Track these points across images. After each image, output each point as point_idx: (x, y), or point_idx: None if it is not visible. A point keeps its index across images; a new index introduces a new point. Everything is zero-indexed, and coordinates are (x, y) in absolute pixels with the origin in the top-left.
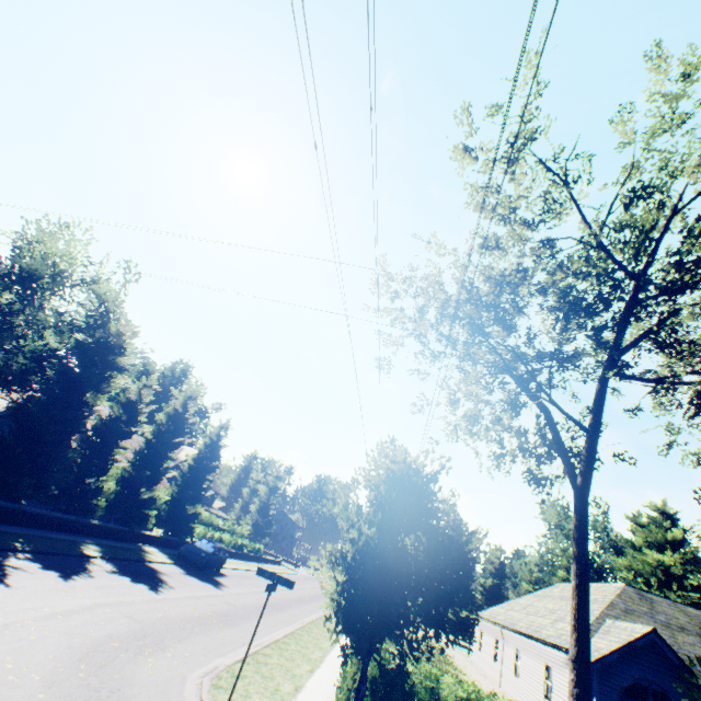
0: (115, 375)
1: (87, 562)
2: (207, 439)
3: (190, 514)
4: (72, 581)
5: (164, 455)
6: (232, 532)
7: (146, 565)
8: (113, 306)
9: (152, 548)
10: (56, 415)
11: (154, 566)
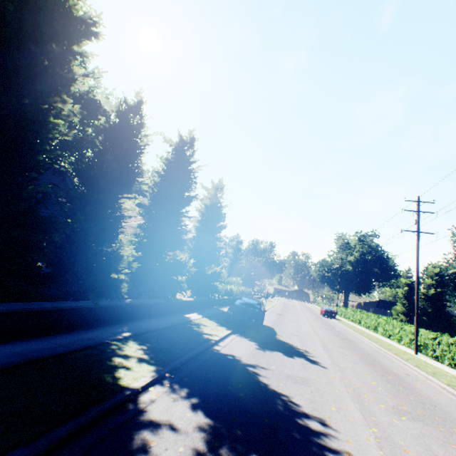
0: (58, 6)
1: (132, 438)
2: (205, 202)
3: (211, 274)
4: None
5: (177, 212)
6: (230, 283)
7: (219, 357)
8: None
9: (193, 314)
10: None
11: (227, 353)
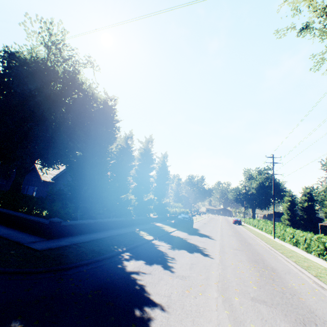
0: (117, 128)
1: (154, 246)
2: (159, 165)
3: (164, 203)
4: (174, 270)
5: (147, 176)
6: (175, 207)
7: (172, 236)
8: (92, 91)
9: (158, 223)
10: (94, 162)
11: (175, 235)
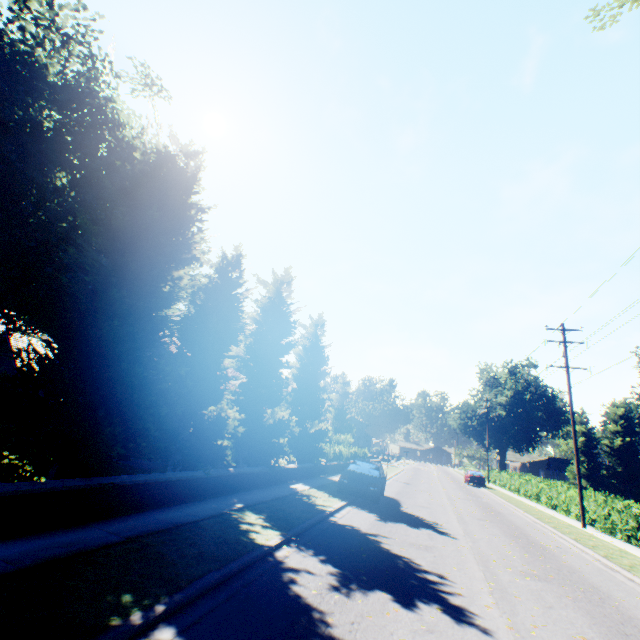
0: (192, 216)
1: (282, 575)
2: (304, 343)
3: (315, 433)
4: None
5: (276, 363)
6: (337, 443)
7: (337, 527)
8: (145, 146)
9: (299, 485)
10: (116, 304)
11: (345, 523)
